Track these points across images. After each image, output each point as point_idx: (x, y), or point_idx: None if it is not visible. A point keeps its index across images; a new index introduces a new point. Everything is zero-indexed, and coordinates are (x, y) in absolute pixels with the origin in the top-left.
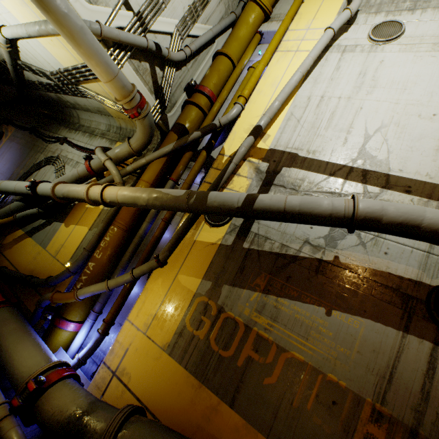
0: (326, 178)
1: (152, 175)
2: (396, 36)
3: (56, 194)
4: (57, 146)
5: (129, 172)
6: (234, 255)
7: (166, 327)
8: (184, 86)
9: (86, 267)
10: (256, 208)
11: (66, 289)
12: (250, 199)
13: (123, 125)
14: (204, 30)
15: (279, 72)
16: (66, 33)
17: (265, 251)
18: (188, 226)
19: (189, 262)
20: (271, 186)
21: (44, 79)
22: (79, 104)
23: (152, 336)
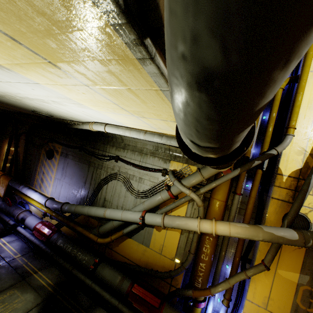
0: None
1: (224, 195)
2: None
3: (165, 226)
4: (113, 163)
5: (202, 193)
6: None
7: (281, 305)
8: None
9: (199, 266)
10: None
11: (182, 276)
12: None
13: (172, 147)
14: None
15: (312, 94)
16: None
17: None
18: None
19: (283, 261)
20: None
21: None
22: None
23: (272, 311)
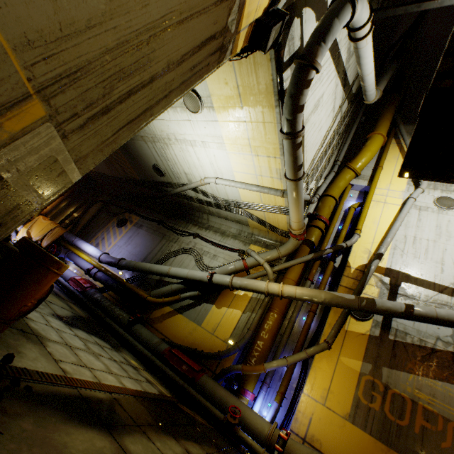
0: (437, 294)
1: (296, 276)
2: (453, 207)
3: (233, 284)
4: (190, 239)
5: (275, 271)
6: (383, 344)
7: (342, 400)
8: (306, 213)
9: (256, 344)
10: (416, 314)
11: (232, 362)
12: (409, 307)
13: (255, 232)
14: (321, 182)
15: (376, 214)
16: (296, 203)
17: (408, 343)
18: (345, 319)
19: (346, 347)
20: (396, 294)
21: (204, 197)
22: (220, 214)
23: (331, 407)
